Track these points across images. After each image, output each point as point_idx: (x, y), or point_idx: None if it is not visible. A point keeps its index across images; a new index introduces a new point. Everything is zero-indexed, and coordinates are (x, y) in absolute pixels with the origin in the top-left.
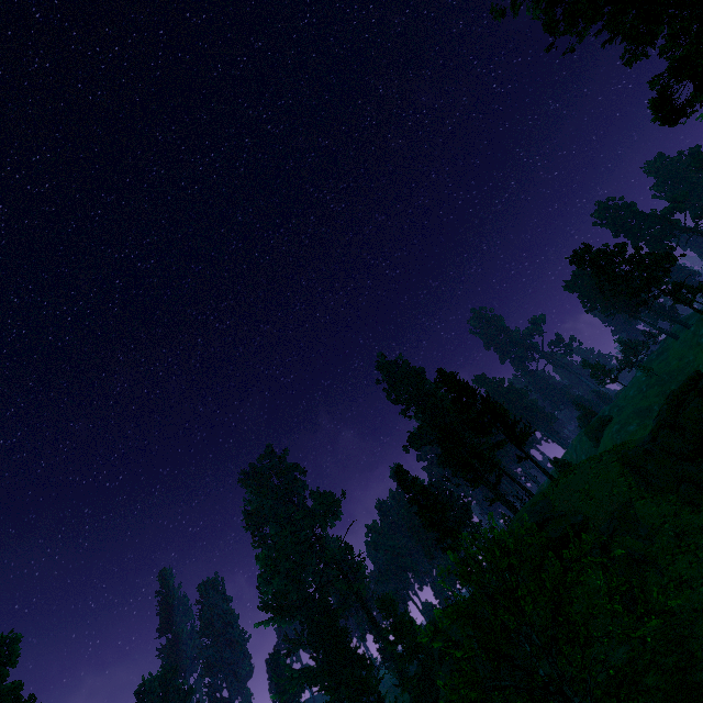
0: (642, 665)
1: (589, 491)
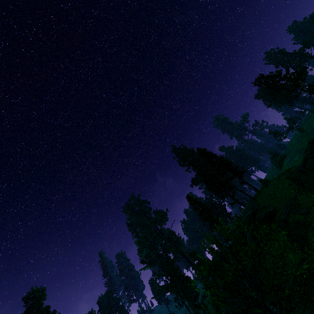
0: (309, 275)
1: (275, 194)
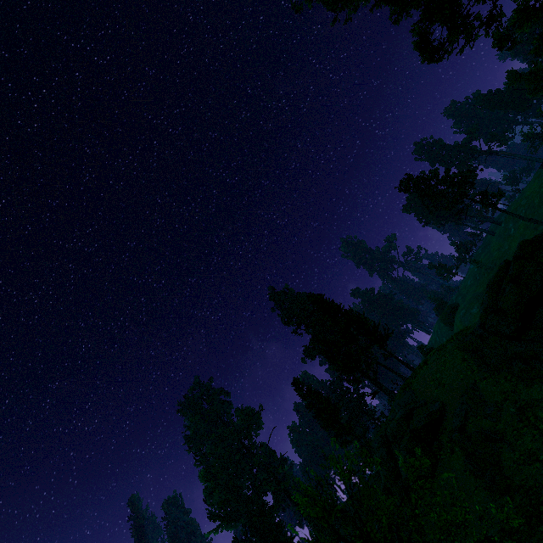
0: None
1: (441, 379)
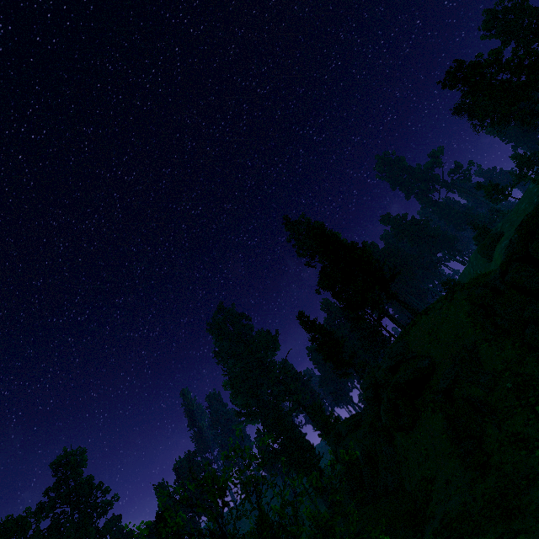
0: (467, 525)
1: (437, 333)
